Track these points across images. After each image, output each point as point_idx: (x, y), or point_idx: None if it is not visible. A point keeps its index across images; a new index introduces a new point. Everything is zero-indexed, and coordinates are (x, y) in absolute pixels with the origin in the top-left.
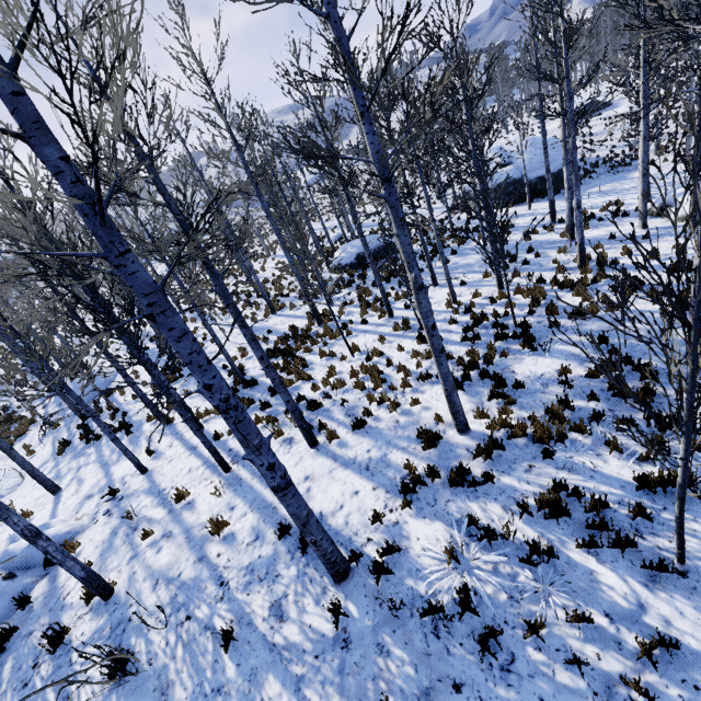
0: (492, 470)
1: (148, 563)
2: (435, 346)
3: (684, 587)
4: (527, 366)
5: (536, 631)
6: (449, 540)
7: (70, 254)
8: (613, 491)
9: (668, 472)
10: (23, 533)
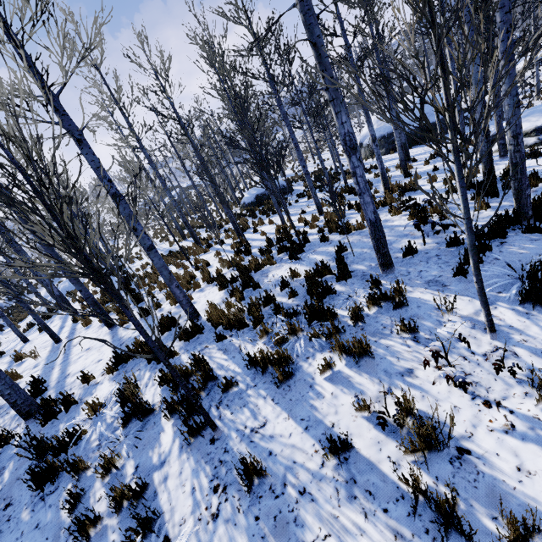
0: (173, 347)
1: None
2: (142, 245)
3: (203, 452)
4: (280, 271)
5: (74, 470)
6: (106, 398)
7: None
8: (236, 369)
9: (267, 354)
10: None
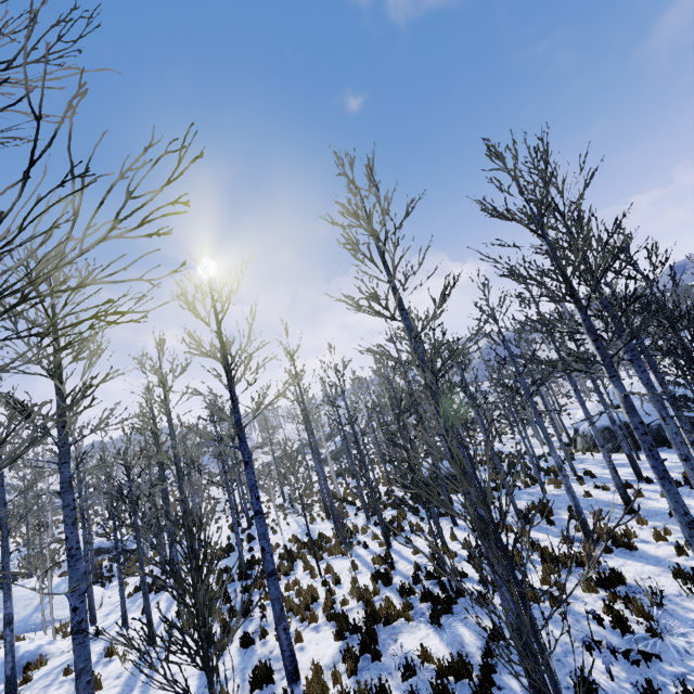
0: None
1: (45, 693)
2: (265, 568)
3: None
4: (413, 638)
5: None
6: None
7: (45, 461)
8: None
9: None
10: (5, 617)
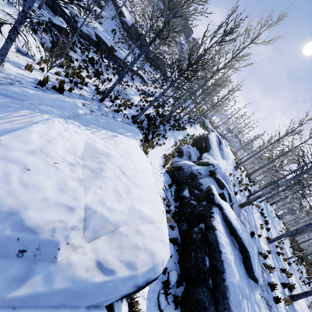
0: None
1: None
2: None
3: None
4: None
5: None
6: None
7: None
8: None
9: None
10: None
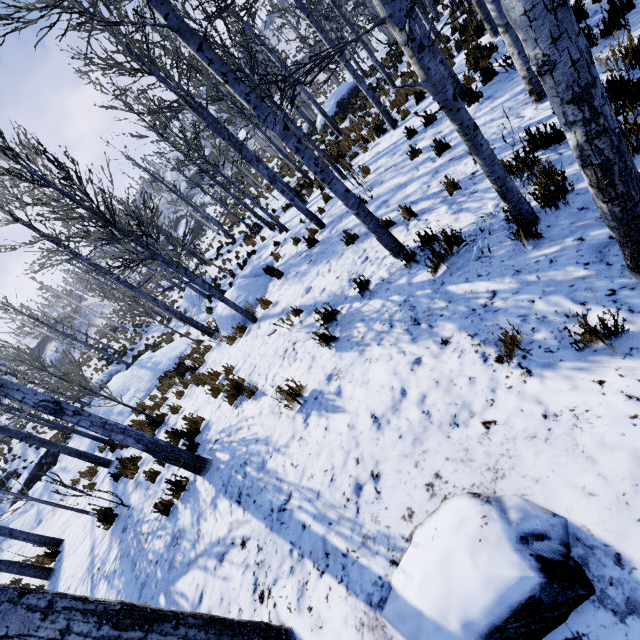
0: None
1: (334, 209)
2: None
3: None
4: None
5: None
6: None
7: None
8: None
9: None
10: (268, 176)
